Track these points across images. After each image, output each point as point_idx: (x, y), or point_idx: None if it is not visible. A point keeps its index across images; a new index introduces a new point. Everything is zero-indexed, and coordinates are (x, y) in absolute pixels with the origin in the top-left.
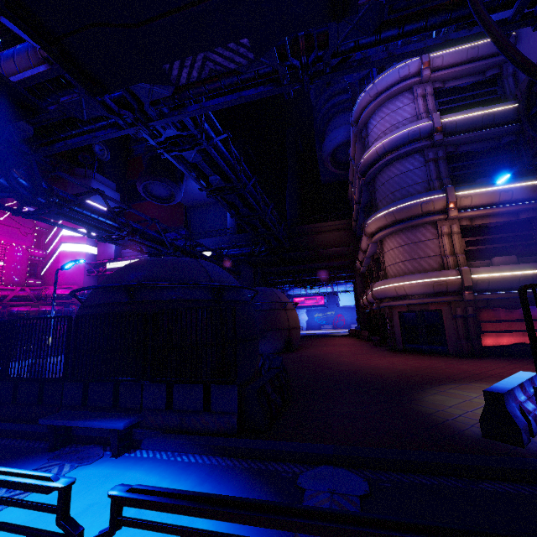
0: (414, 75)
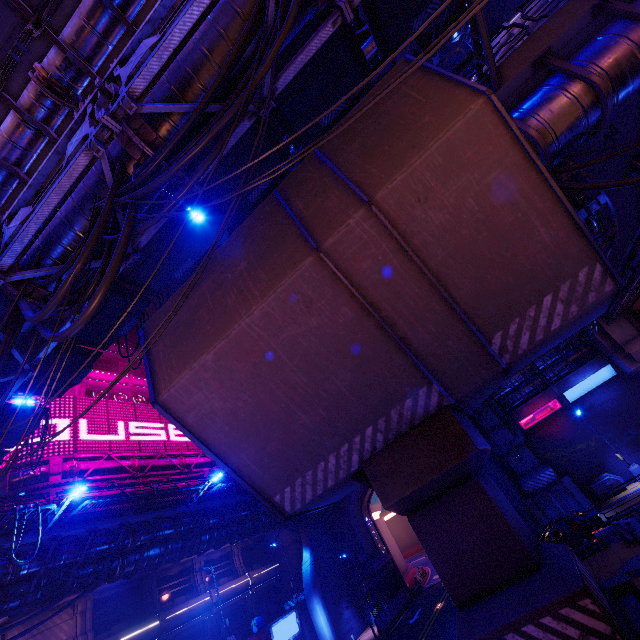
0: (507, 40)
